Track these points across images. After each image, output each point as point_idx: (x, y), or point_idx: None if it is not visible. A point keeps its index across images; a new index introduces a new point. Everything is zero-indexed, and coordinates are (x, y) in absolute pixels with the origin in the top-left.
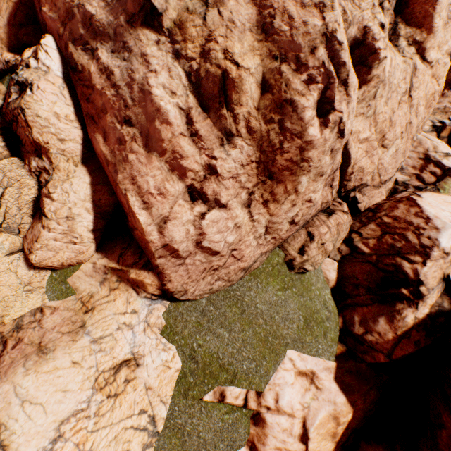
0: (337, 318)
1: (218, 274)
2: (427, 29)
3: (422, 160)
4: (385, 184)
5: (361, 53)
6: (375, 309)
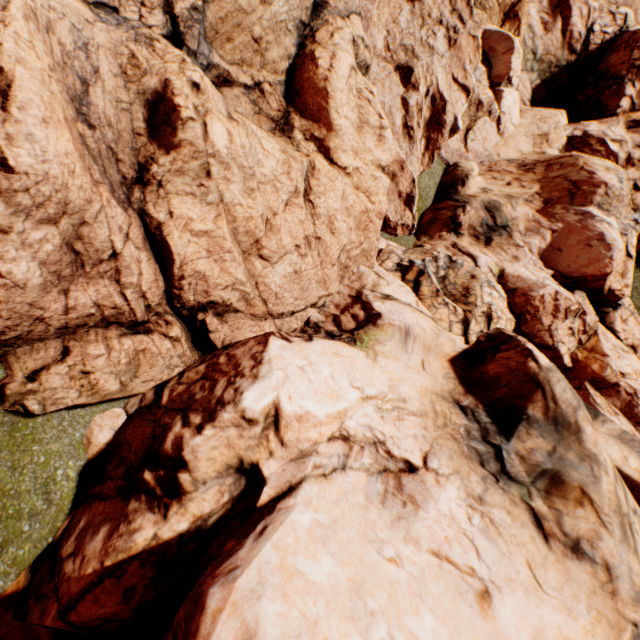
0: (64, 518)
1: None
2: (326, 125)
3: (352, 298)
4: (282, 320)
5: (166, 110)
6: (112, 507)
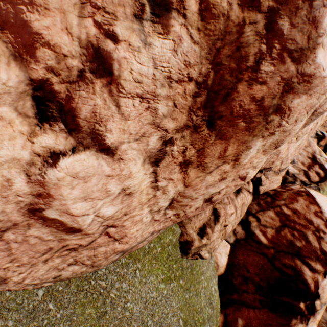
0: (219, 315)
1: (76, 256)
2: None
3: (310, 159)
4: (280, 172)
5: None
6: (264, 315)
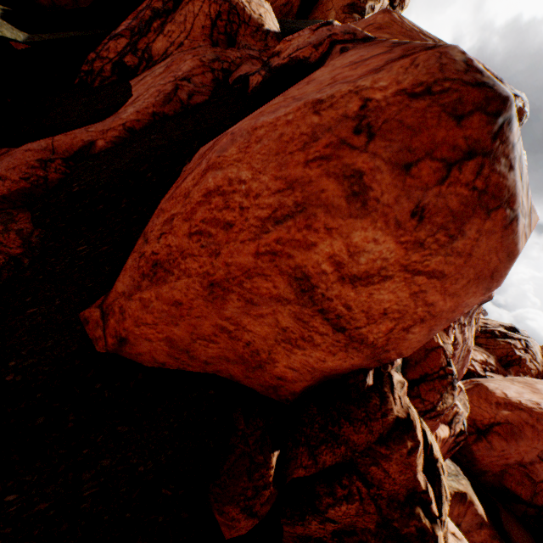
0: None
1: None
2: None
3: None
4: None
5: None
6: None
